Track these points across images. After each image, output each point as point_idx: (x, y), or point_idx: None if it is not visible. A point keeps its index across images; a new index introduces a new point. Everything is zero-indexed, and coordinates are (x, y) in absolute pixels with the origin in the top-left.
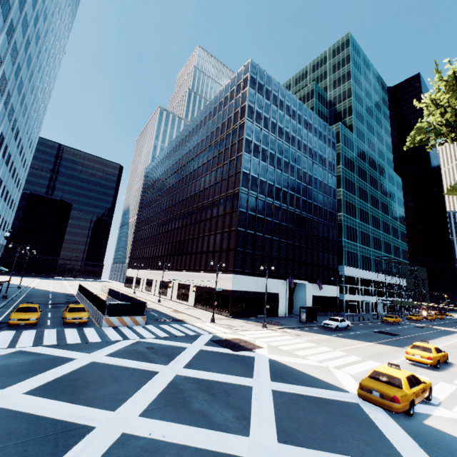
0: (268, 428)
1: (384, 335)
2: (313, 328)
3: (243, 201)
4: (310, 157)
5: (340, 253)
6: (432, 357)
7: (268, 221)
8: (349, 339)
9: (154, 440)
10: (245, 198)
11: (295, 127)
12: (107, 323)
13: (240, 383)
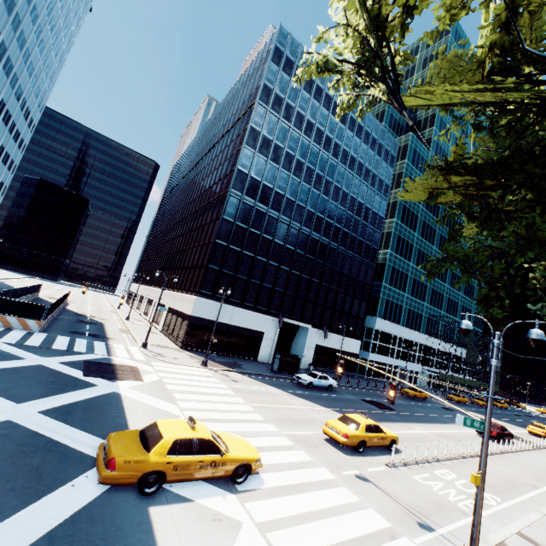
0: None
1: (368, 406)
2: (277, 380)
3: (231, 207)
4: (352, 169)
5: (377, 300)
6: (350, 435)
7: (266, 239)
8: (302, 399)
9: None
10: (236, 204)
11: (335, 126)
12: None
13: None
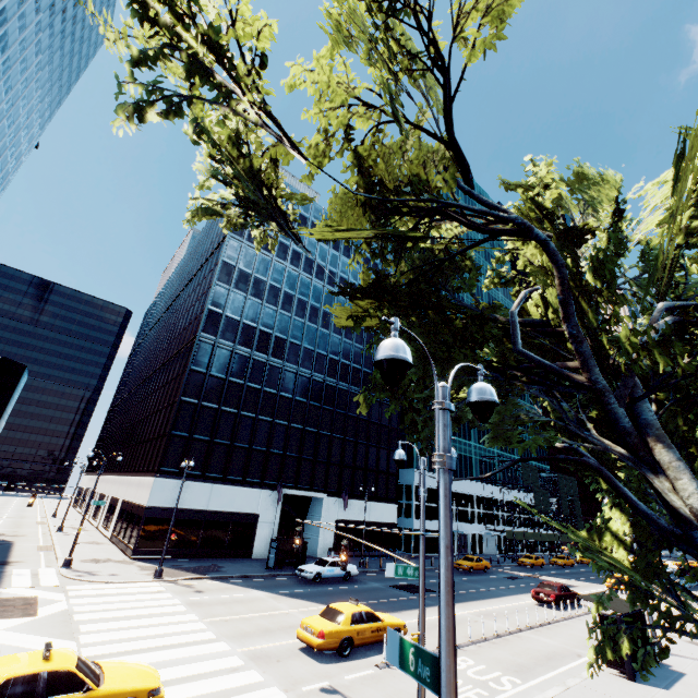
0: None
1: (395, 592)
2: (271, 579)
3: (202, 354)
4: None
5: (411, 447)
6: (328, 632)
7: (252, 388)
8: (296, 599)
9: None
10: (209, 350)
11: (328, 253)
12: None
13: None
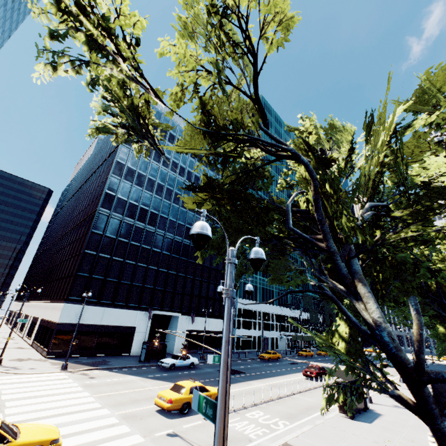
0: None
1: None
2: (142, 368)
3: (100, 222)
4: None
5: None
6: (174, 399)
7: (134, 245)
8: (157, 380)
9: None
10: (105, 219)
11: (187, 160)
12: None
13: None
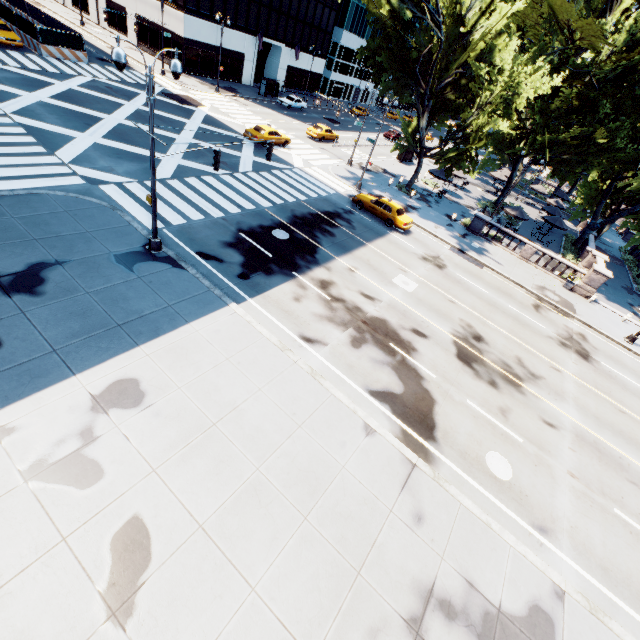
0: (190, 136)
1: (326, 122)
2: (267, 103)
3: None
4: None
5: (347, 7)
6: (319, 134)
7: None
8: (289, 117)
9: (136, 128)
10: None
11: None
12: (47, 53)
13: (180, 121)
